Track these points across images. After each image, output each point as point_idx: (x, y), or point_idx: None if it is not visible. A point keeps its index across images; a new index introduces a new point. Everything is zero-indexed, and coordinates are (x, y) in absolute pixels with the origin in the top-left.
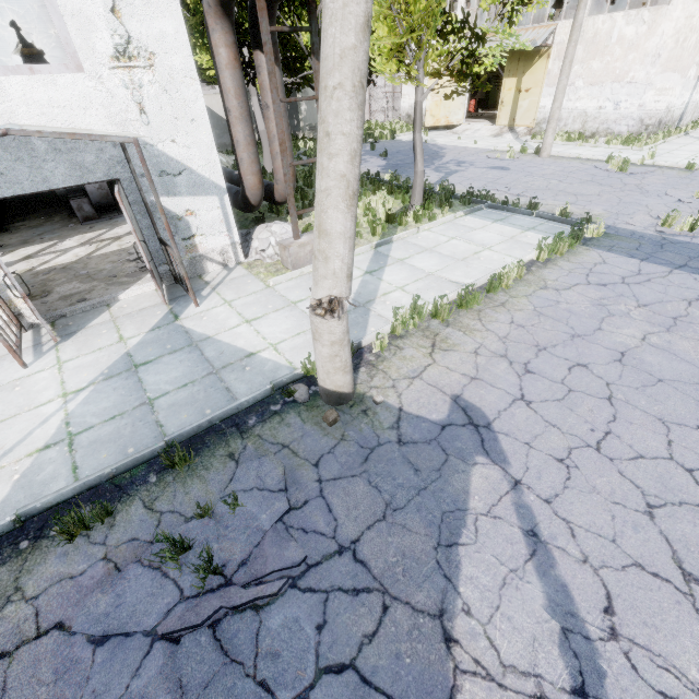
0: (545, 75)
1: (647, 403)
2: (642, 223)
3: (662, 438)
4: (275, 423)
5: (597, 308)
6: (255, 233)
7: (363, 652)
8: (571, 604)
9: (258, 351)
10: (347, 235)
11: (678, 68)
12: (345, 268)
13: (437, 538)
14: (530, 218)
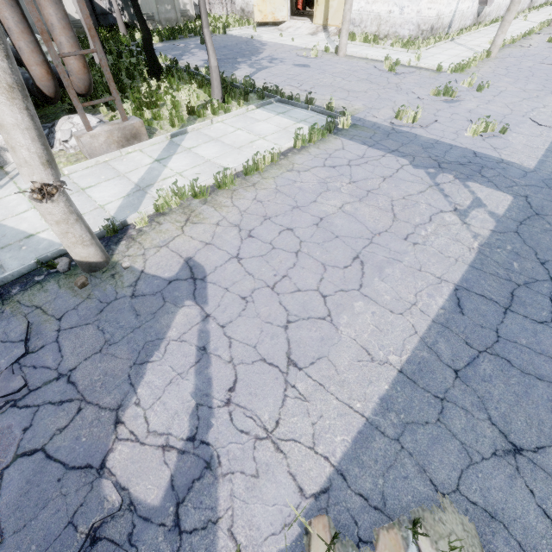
0: None
1: (320, 254)
2: (384, 116)
3: (318, 277)
4: (35, 290)
5: (321, 185)
6: (57, 124)
7: (53, 440)
8: (209, 389)
9: (38, 232)
10: (23, 126)
11: None
12: (36, 156)
13: (134, 360)
14: (306, 112)
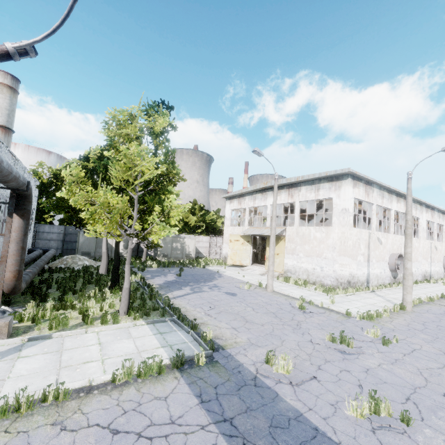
0: (285, 248)
1: None
2: (258, 357)
3: None
4: None
5: None
6: None
7: None
8: None
9: None
10: None
11: (347, 254)
12: None
13: None
14: (184, 336)
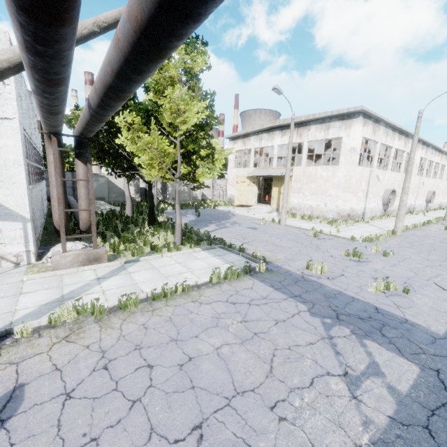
0: (291, 188)
1: (159, 409)
2: (298, 266)
3: None
4: None
5: (212, 320)
6: (54, 246)
7: None
8: None
9: None
10: None
11: (350, 191)
12: None
13: None
14: (237, 256)
